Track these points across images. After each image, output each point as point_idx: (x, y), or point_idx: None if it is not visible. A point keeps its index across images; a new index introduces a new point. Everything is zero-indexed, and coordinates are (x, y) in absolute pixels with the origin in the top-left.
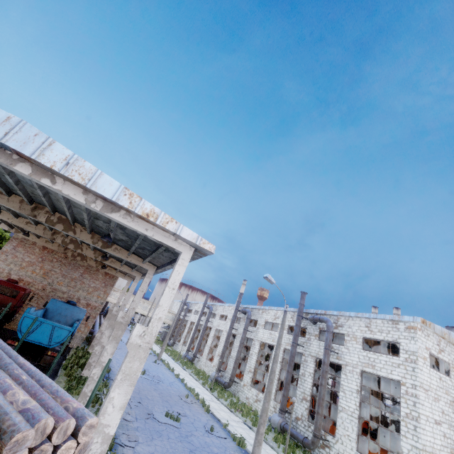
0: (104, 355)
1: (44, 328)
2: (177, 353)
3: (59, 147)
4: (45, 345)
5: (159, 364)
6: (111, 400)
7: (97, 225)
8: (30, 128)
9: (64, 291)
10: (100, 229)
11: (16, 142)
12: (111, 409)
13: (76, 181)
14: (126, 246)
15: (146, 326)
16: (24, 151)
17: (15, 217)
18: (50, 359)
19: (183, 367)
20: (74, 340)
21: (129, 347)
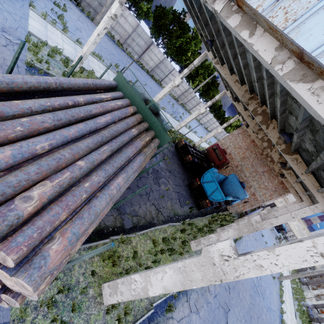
0: (224, 232)
1: (212, 185)
2: (302, 294)
3: None
4: (207, 194)
5: (274, 282)
6: (164, 272)
7: (289, 123)
8: None
9: (245, 175)
10: (290, 130)
11: None
12: (159, 277)
13: (274, 25)
14: (308, 161)
15: (236, 254)
16: None
17: (244, 109)
18: (205, 204)
19: (296, 311)
20: (232, 208)
21: (203, 252)
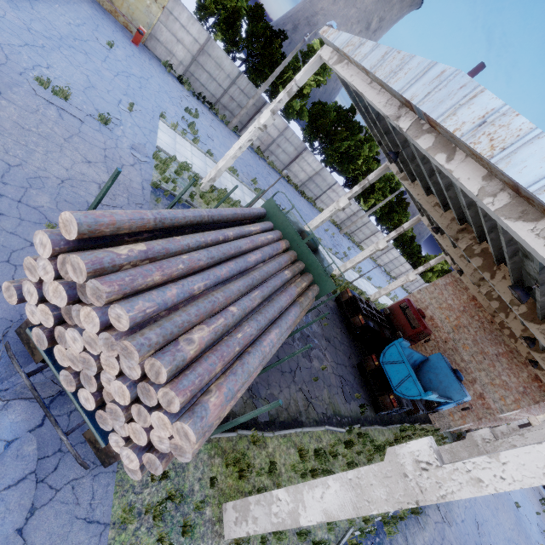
0: None
1: (401, 368)
2: None
3: (485, 98)
4: (391, 385)
5: None
6: (325, 486)
7: (527, 271)
8: (460, 78)
9: (463, 358)
10: (531, 282)
11: (432, 102)
12: (318, 494)
13: (478, 153)
14: None
15: (440, 460)
16: (433, 113)
17: (453, 245)
18: (388, 402)
19: None
20: (440, 419)
21: (388, 455)
